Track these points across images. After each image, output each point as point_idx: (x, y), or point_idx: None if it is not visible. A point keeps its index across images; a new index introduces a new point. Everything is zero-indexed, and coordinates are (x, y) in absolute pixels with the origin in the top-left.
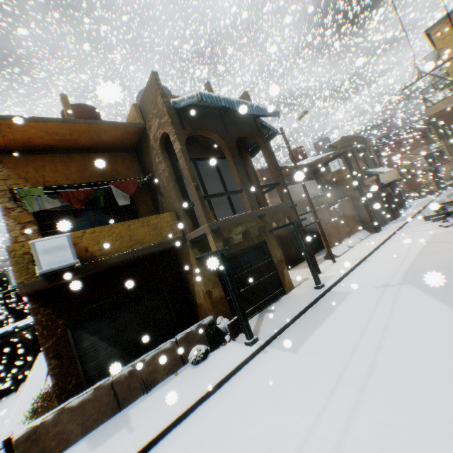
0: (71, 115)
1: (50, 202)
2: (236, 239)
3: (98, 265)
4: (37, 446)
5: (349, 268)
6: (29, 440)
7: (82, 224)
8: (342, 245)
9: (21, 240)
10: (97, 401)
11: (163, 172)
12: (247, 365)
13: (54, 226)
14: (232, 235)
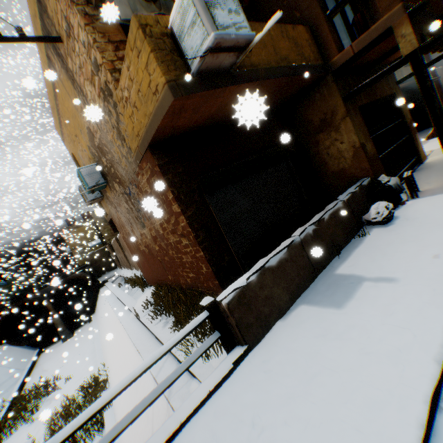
0: None
1: (143, 6)
2: (426, 42)
3: (256, 75)
4: (250, 313)
5: None
6: (240, 306)
7: None
8: None
9: (118, 67)
10: (293, 264)
11: None
12: None
13: None
14: (422, 34)
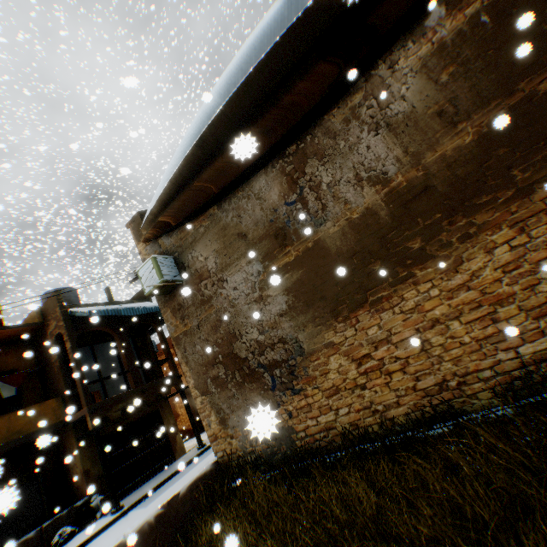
0: None
1: None
2: (115, 415)
3: None
4: None
5: None
6: None
7: None
8: None
9: None
10: None
11: (56, 362)
12: (106, 529)
13: None
14: (112, 412)
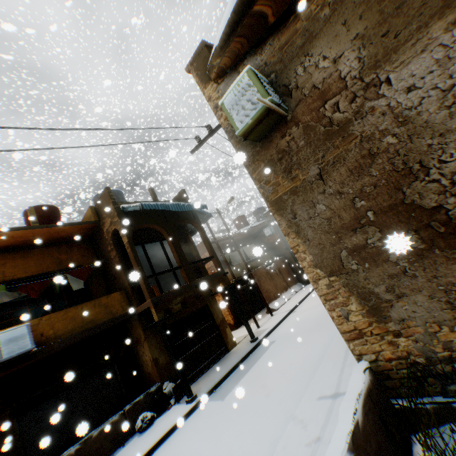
0: (36, 222)
1: (9, 295)
2: (175, 308)
3: (53, 348)
4: None
5: (279, 320)
6: None
7: (37, 310)
8: (280, 299)
9: None
10: None
11: (114, 258)
12: (185, 420)
13: (10, 316)
14: (172, 305)
